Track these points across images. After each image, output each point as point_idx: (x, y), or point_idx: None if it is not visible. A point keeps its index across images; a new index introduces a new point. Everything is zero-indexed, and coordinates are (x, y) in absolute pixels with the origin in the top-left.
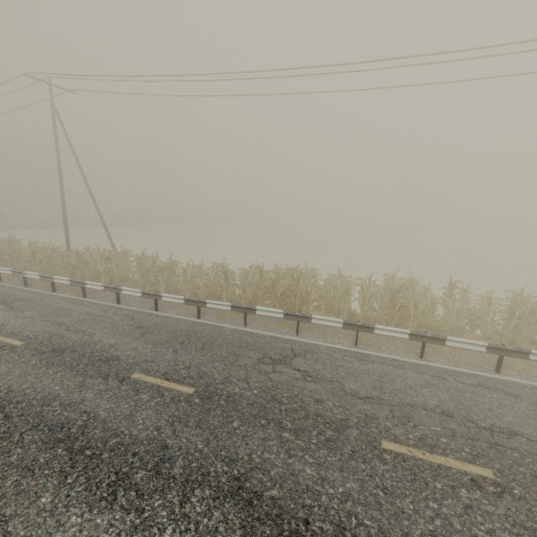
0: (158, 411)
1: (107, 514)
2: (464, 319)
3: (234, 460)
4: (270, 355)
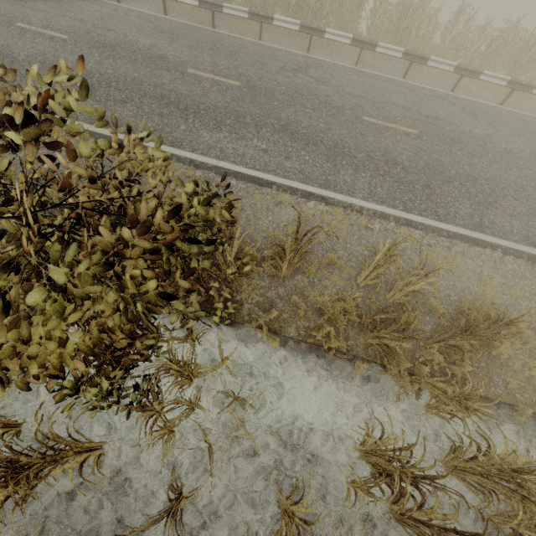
0: (221, 94)
1: (221, 134)
2: (453, 50)
3: (280, 119)
4: (289, 65)
